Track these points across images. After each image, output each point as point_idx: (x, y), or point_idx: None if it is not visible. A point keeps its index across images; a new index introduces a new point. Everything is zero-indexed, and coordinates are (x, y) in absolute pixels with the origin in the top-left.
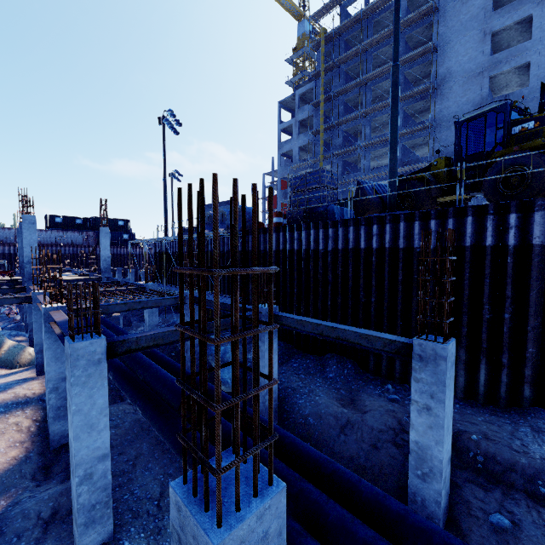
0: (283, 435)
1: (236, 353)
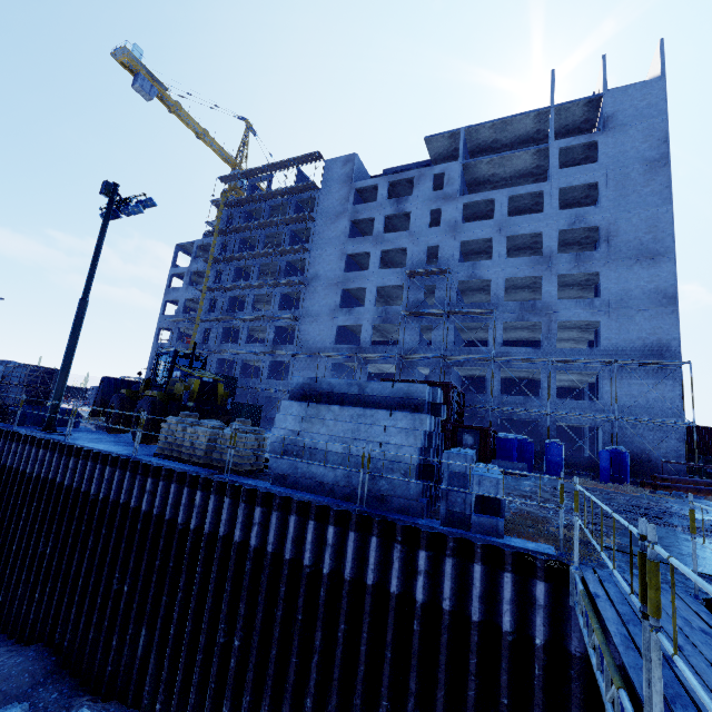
0: None
1: None
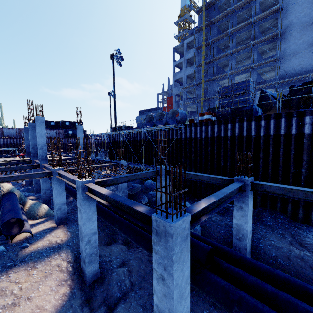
0: (302, 284)
1: None
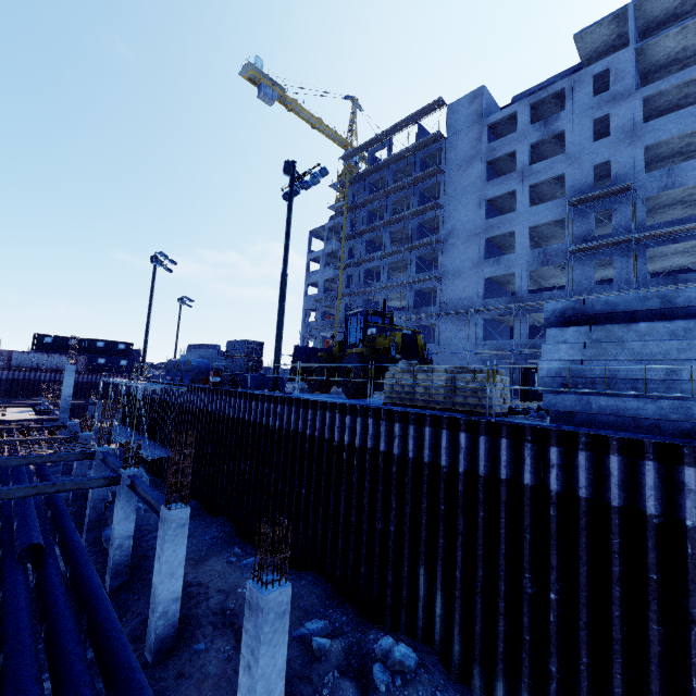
0: (89, 580)
1: None
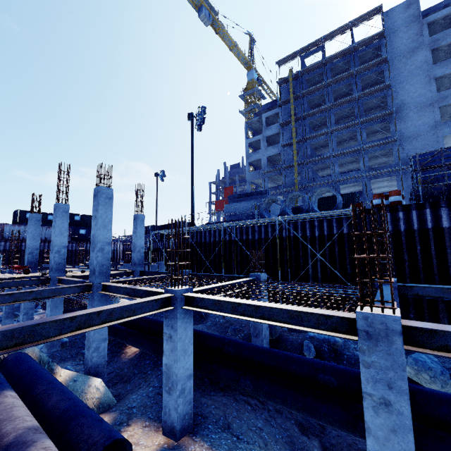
0: None
1: None
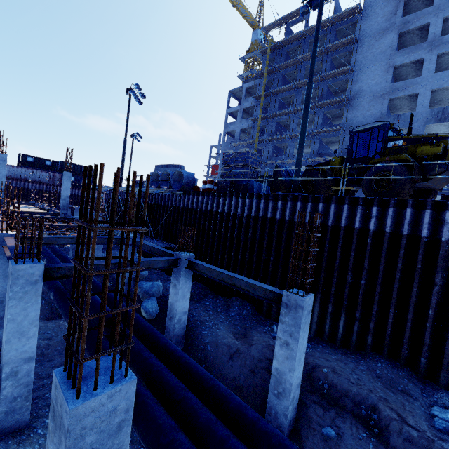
0: (181, 356)
1: (106, 283)
